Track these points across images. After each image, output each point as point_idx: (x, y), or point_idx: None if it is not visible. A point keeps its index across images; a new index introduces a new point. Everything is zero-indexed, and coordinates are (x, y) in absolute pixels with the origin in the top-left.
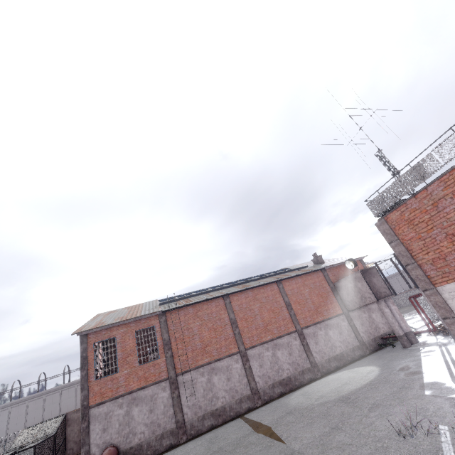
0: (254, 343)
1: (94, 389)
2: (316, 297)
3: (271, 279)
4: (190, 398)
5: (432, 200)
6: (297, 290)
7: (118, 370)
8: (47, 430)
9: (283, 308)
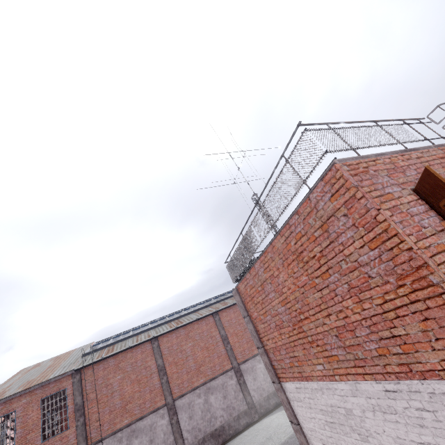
0: (184, 390)
1: None
2: None
3: (208, 310)
4: None
5: (260, 281)
6: (235, 320)
7: None
8: None
9: (219, 344)
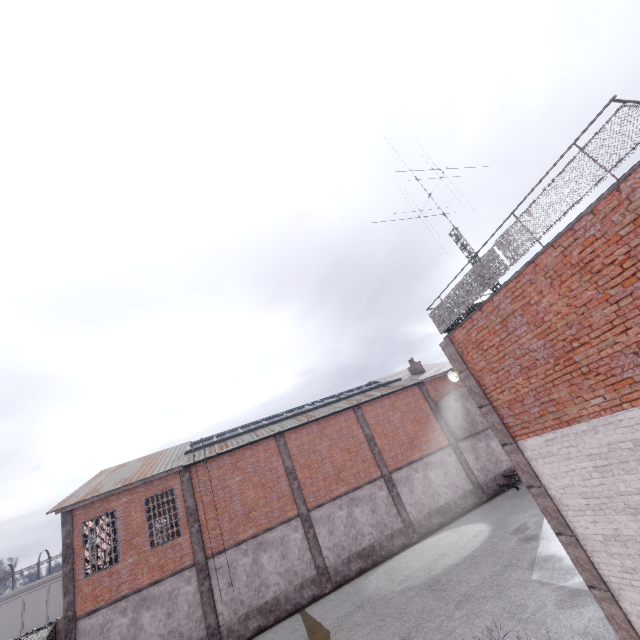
0: (321, 499)
1: (84, 590)
2: (411, 424)
3: (346, 403)
4: (228, 590)
5: (500, 317)
6: (383, 417)
7: (119, 560)
8: None
9: (363, 445)
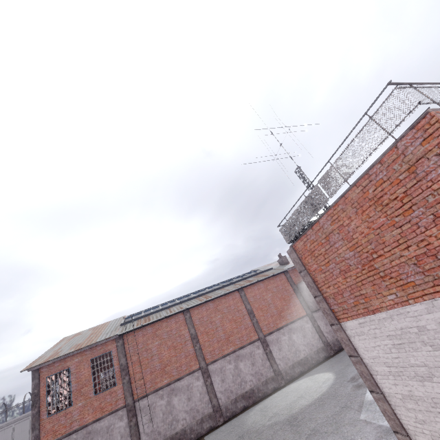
0: (216, 356)
1: (46, 427)
2: (279, 301)
3: (233, 286)
4: (149, 424)
5: (325, 234)
6: (259, 296)
7: (72, 404)
8: None
9: (245, 317)
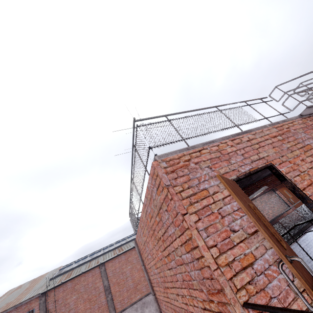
0: (125, 305)
1: None
2: None
3: None
4: None
5: (143, 241)
6: None
7: None
8: None
9: None
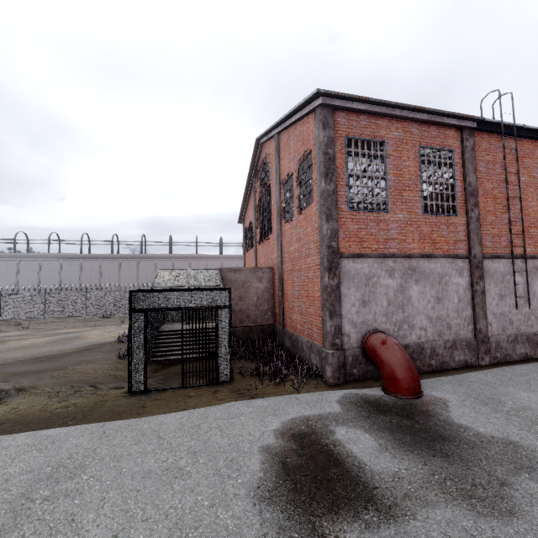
0: None
1: (347, 226)
2: None
3: None
4: (499, 302)
5: None
6: None
7: (388, 208)
8: (204, 280)
9: None
